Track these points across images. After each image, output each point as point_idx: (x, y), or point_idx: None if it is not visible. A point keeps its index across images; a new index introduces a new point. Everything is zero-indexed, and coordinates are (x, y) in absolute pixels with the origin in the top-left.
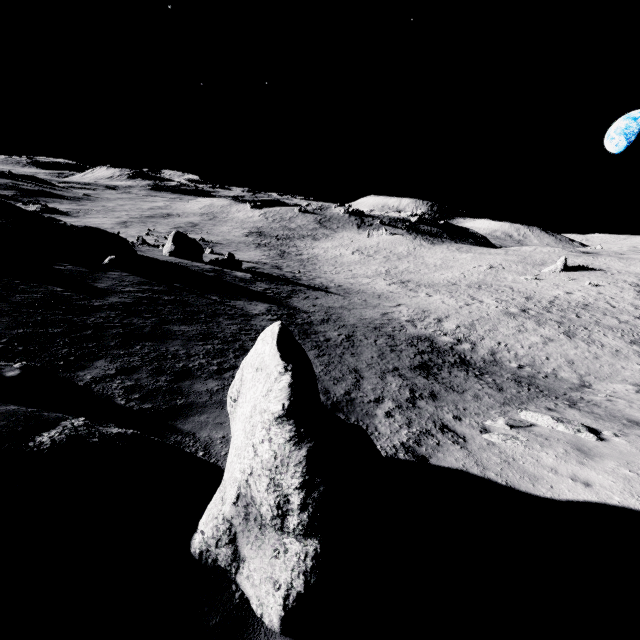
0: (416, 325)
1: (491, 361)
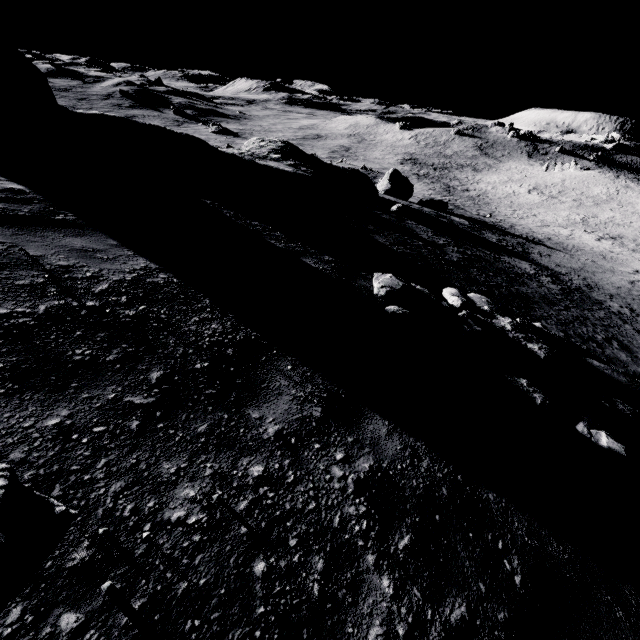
0: None
1: None
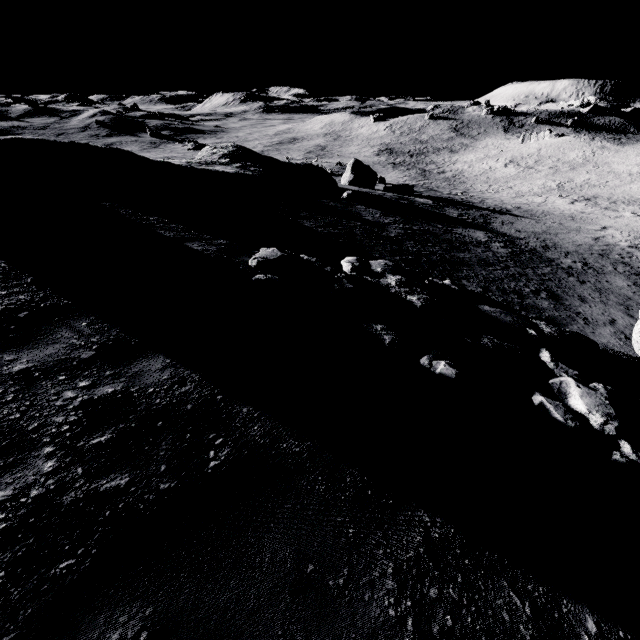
0: None
1: None
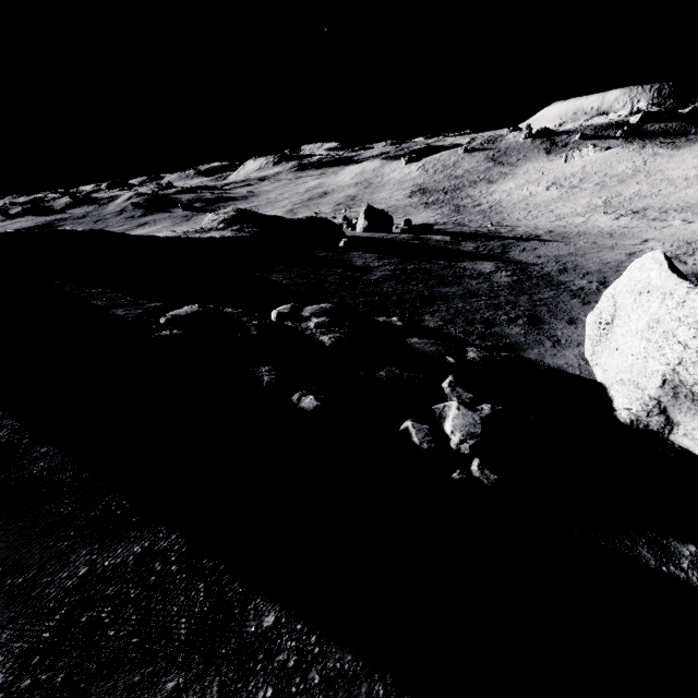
0: (684, 261)
1: None
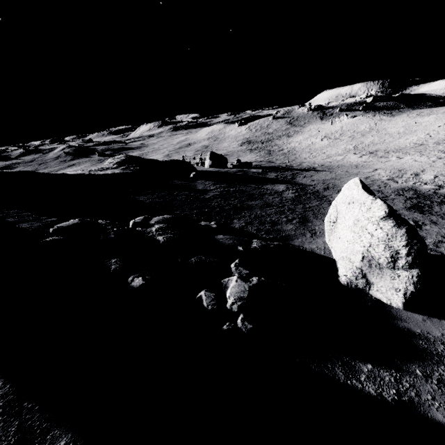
0: (397, 181)
1: None
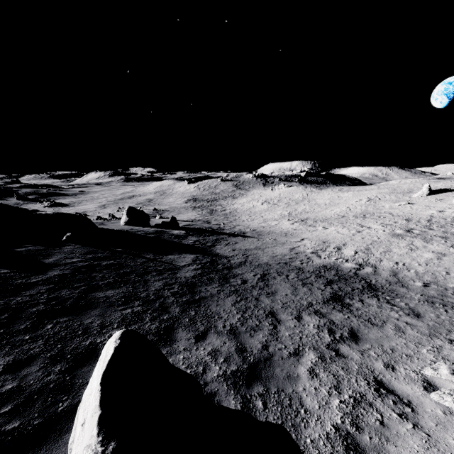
0: (320, 255)
1: (396, 282)
